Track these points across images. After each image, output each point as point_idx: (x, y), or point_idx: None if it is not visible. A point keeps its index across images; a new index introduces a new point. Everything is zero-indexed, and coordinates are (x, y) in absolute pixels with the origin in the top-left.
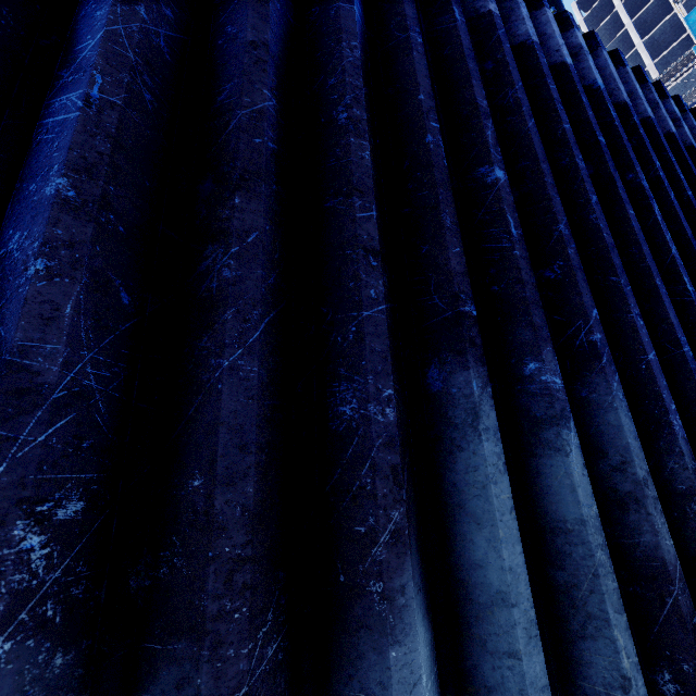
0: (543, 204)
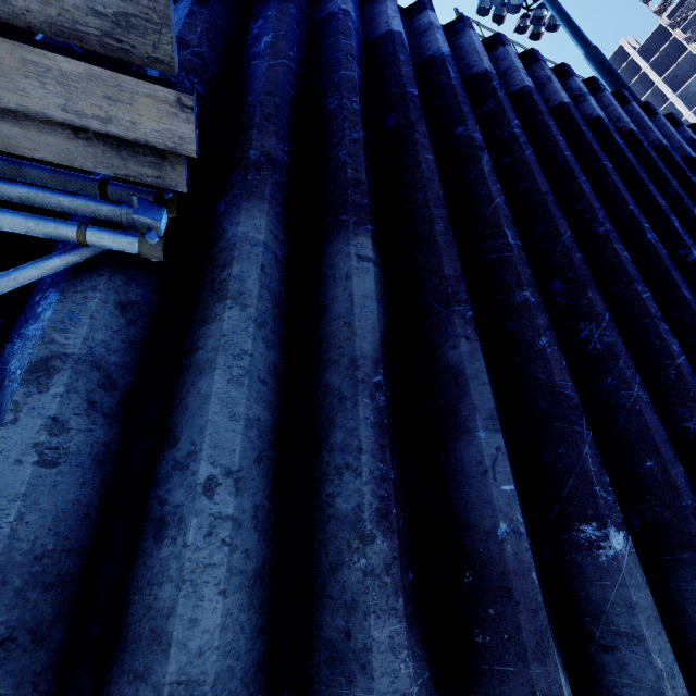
0: None
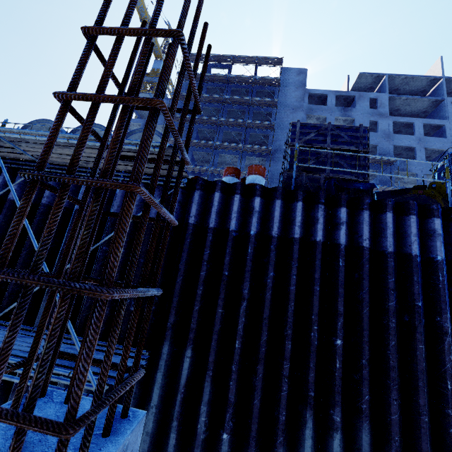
0: (360, 349)
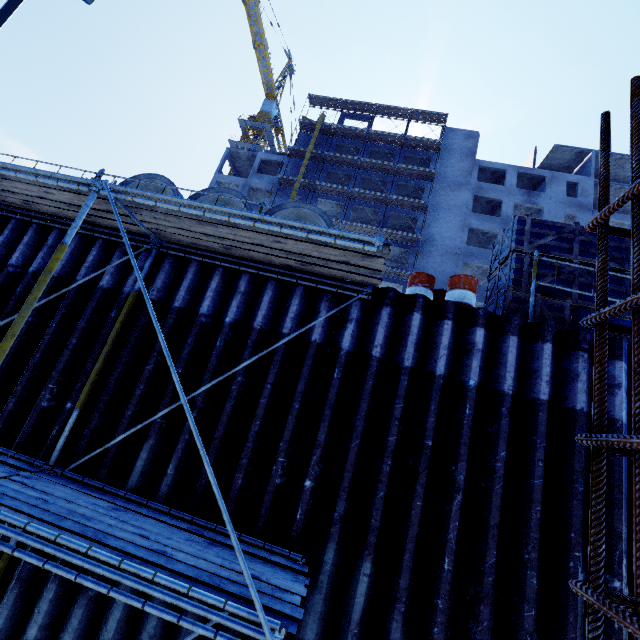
0: None
